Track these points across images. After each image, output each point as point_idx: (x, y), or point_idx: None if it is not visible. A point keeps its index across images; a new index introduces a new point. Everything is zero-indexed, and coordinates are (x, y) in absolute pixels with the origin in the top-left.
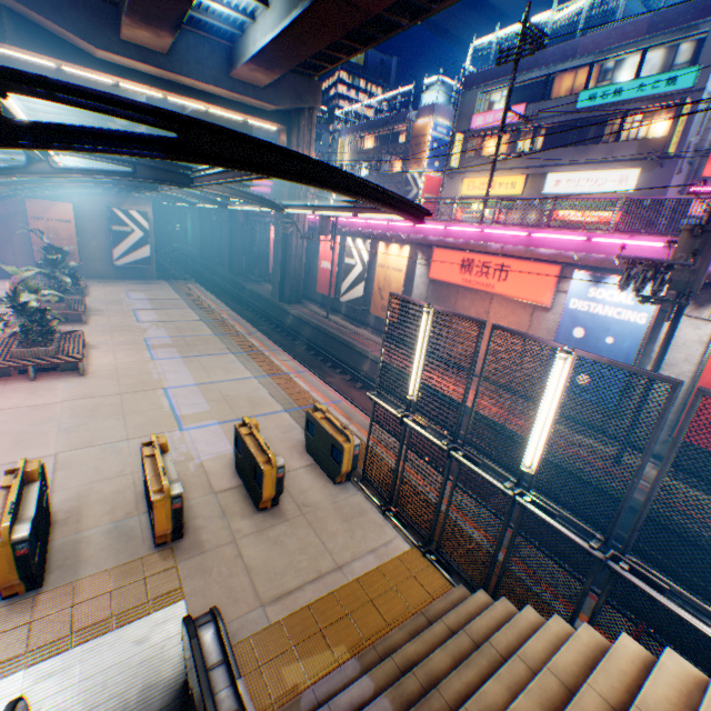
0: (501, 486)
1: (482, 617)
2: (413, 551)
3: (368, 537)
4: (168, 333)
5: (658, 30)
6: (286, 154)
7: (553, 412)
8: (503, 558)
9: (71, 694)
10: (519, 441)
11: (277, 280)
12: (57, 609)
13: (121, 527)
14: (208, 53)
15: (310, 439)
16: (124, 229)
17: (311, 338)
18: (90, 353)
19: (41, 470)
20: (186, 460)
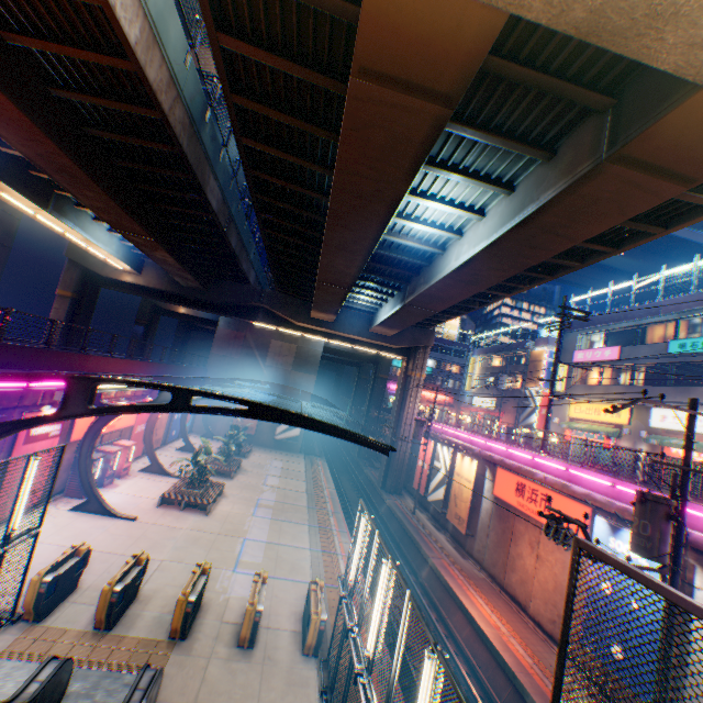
0: (356, 665)
1: None
2: None
3: (294, 702)
4: (276, 497)
5: None
6: (297, 415)
7: (382, 604)
8: None
9: (87, 689)
10: None
11: (382, 468)
12: (109, 644)
13: (162, 616)
14: (357, 319)
15: (305, 607)
16: None
17: (392, 529)
18: (221, 500)
19: (146, 559)
20: (222, 591)
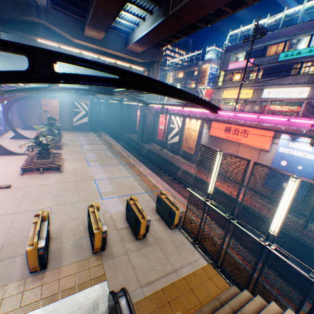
0: (258, 239)
1: (249, 305)
2: (209, 265)
3: (187, 256)
4: (95, 155)
5: None
6: (162, 84)
7: (287, 206)
8: (257, 275)
9: None
10: (254, 213)
11: (139, 133)
12: (52, 280)
13: (78, 242)
14: (117, 40)
15: (158, 207)
16: (78, 110)
17: (154, 159)
18: (64, 162)
19: (48, 215)
20: (104, 213)
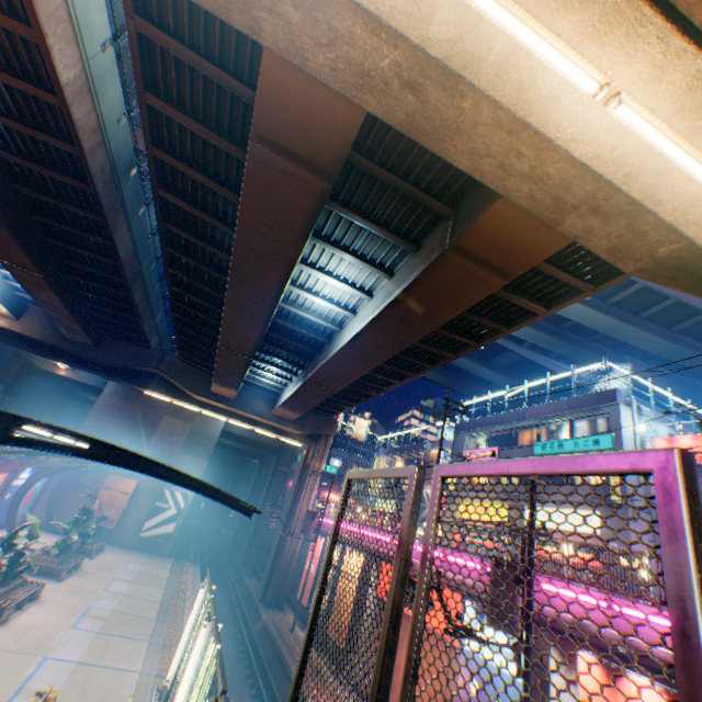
0: None
1: None
2: None
3: None
4: (116, 605)
5: (574, 407)
6: (151, 460)
7: (189, 686)
8: None
9: None
10: None
11: (266, 574)
12: None
13: None
14: (262, 399)
15: None
16: (165, 504)
17: (262, 651)
18: (31, 606)
19: None
20: None
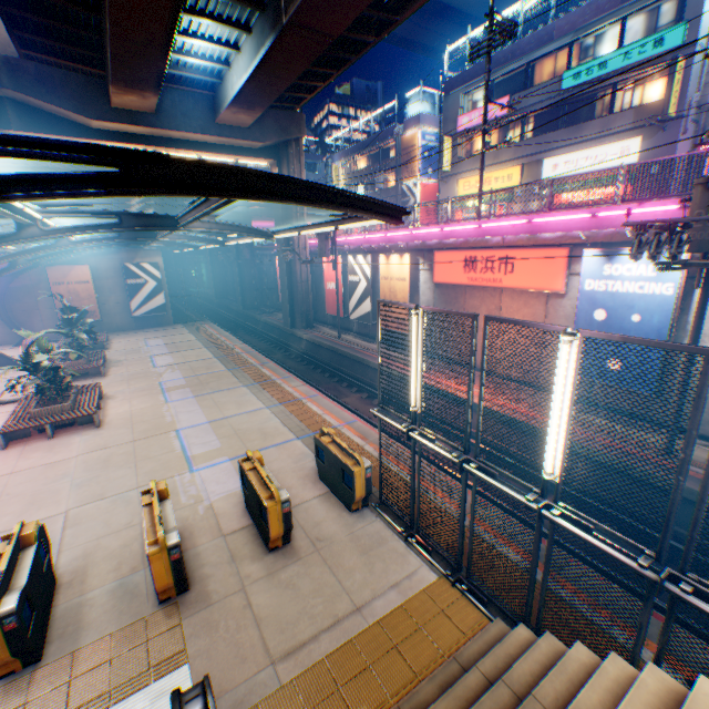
0: (523, 499)
1: (523, 660)
2: (441, 582)
3: (389, 569)
4: (182, 375)
5: None
6: (237, 172)
7: (568, 406)
8: (541, 583)
9: None
10: None
11: (286, 308)
12: (53, 686)
13: (126, 584)
14: (193, 106)
15: (321, 466)
16: (138, 281)
17: (325, 360)
18: (107, 404)
19: (38, 532)
20: (195, 503)
